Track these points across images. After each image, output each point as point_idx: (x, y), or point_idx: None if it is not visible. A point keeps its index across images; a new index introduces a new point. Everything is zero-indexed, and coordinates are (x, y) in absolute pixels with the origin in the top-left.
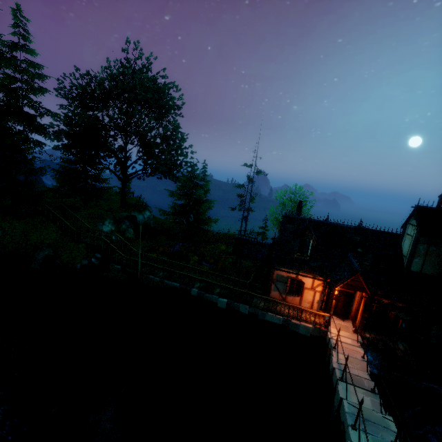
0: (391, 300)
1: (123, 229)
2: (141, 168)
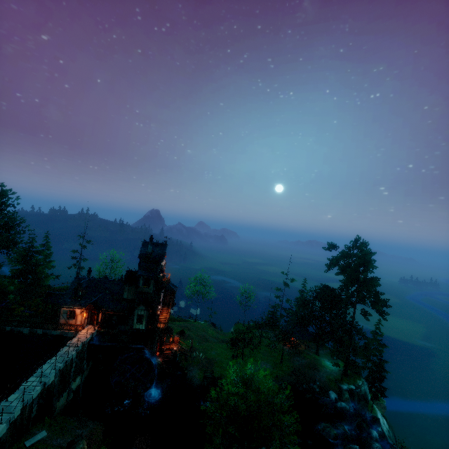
0: (113, 312)
1: None
2: None
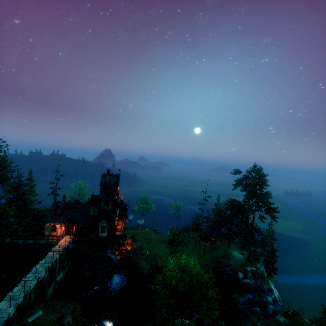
0: (83, 225)
1: None
2: None
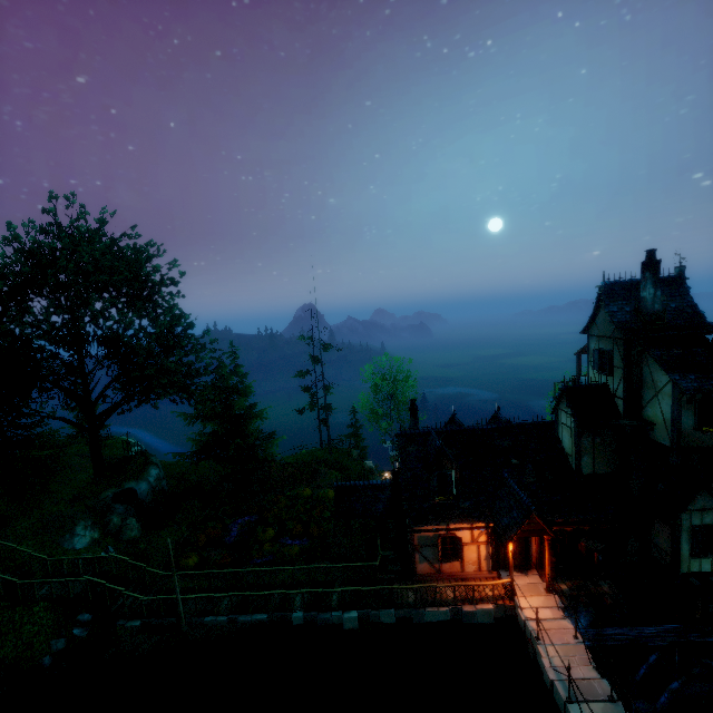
0: (574, 526)
1: (115, 527)
2: (123, 397)
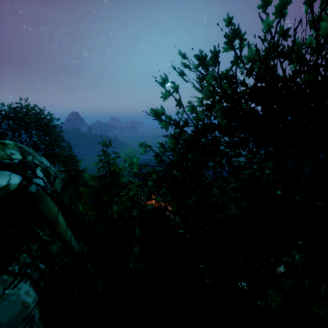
0: None
1: None
2: None
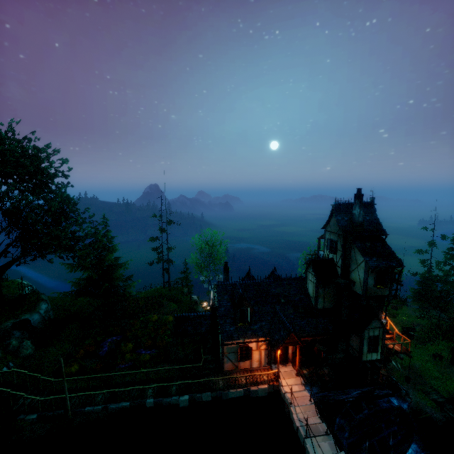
0: (312, 337)
1: (14, 347)
2: (22, 254)
